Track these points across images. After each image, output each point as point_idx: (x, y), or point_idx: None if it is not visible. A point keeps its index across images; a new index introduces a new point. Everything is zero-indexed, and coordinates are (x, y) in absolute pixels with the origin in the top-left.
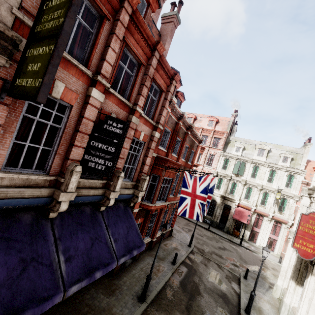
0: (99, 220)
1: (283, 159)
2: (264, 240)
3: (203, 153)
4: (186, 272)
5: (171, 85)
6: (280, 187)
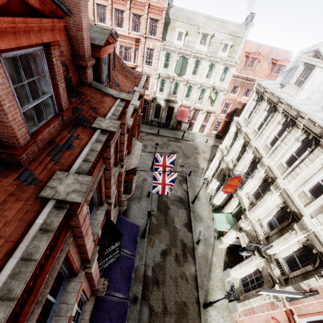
0: None
1: (224, 47)
2: (198, 128)
3: (139, 48)
4: (157, 197)
5: (125, 117)
6: (215, 82)
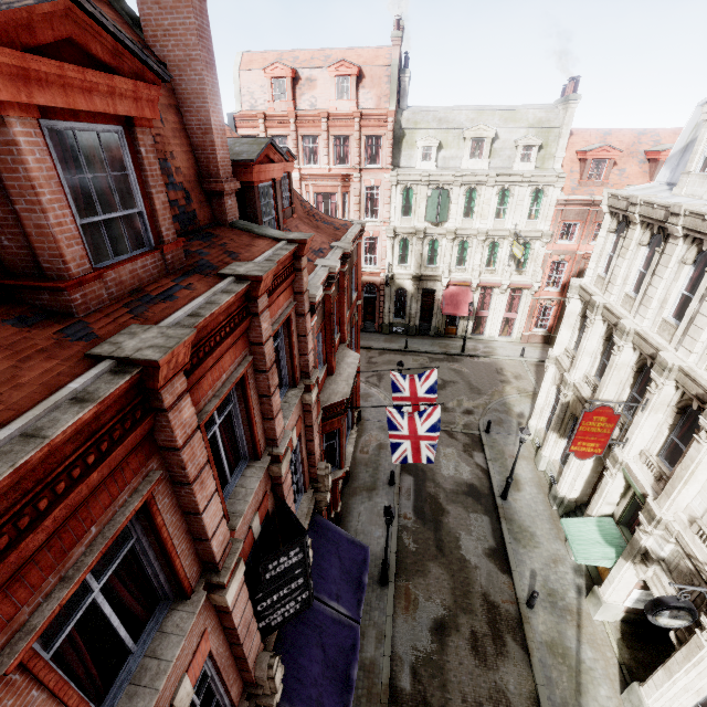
0: None
1: (523, 153)
2: (496, 326)
3: (351, 190)
4: (414, 484)
5: (301, 277)
6: (518, 224)
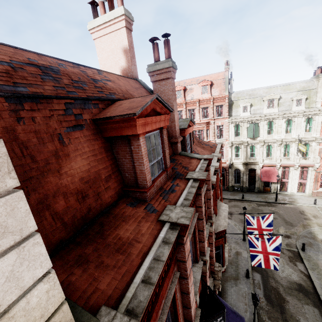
0: None
1: (297, 102)
2: (294, 187)
3: (210, 128)
4: (261, 279)
5: (209, 173)
6: (300, 135)
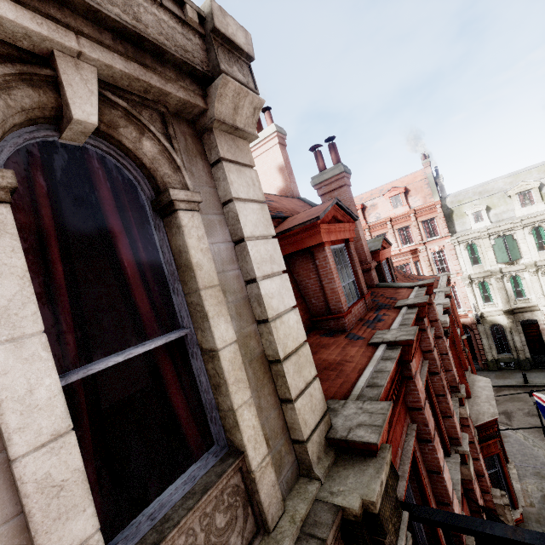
0: None
1: None
2: None
3: (420, 258)
4: None
5: (433, 309)
6: None
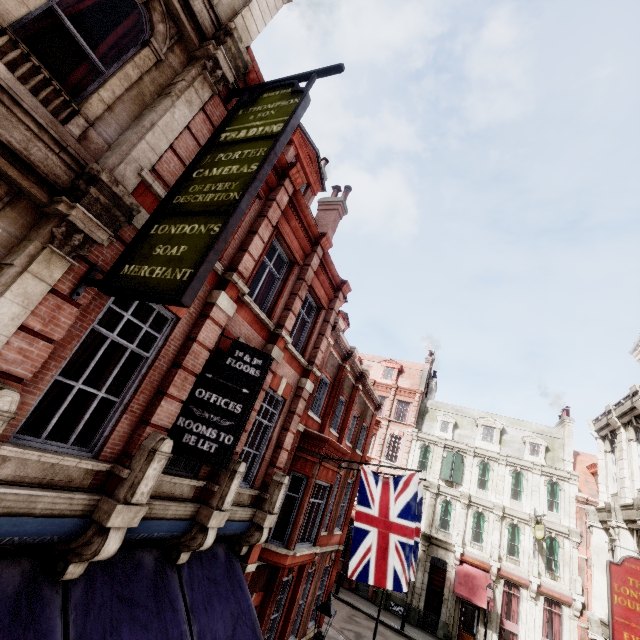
0: (171, 593)
1: (531, 448)
2: None
3: (378, 433)
4: None
5: (336, 300)
6: (538, 511)
